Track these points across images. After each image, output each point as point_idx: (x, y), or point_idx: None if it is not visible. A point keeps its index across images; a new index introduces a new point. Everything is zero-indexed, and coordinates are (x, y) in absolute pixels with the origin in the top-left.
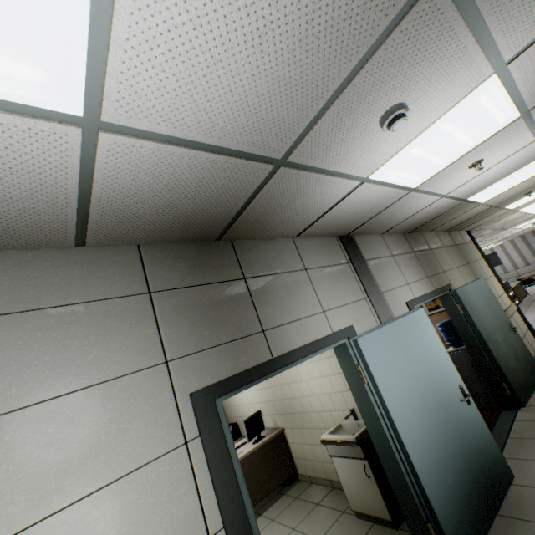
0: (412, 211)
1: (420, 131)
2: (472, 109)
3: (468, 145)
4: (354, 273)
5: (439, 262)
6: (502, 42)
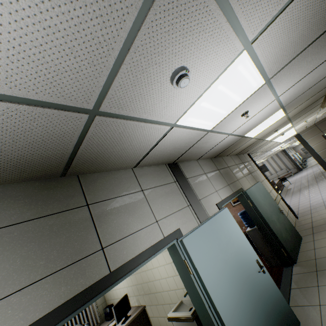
0: (213, 145)
1: (203, 90)
2: (235, 76)
3: (238, 101)
4: (180, 188)
5: (234, 174)
6: (245, 24)
